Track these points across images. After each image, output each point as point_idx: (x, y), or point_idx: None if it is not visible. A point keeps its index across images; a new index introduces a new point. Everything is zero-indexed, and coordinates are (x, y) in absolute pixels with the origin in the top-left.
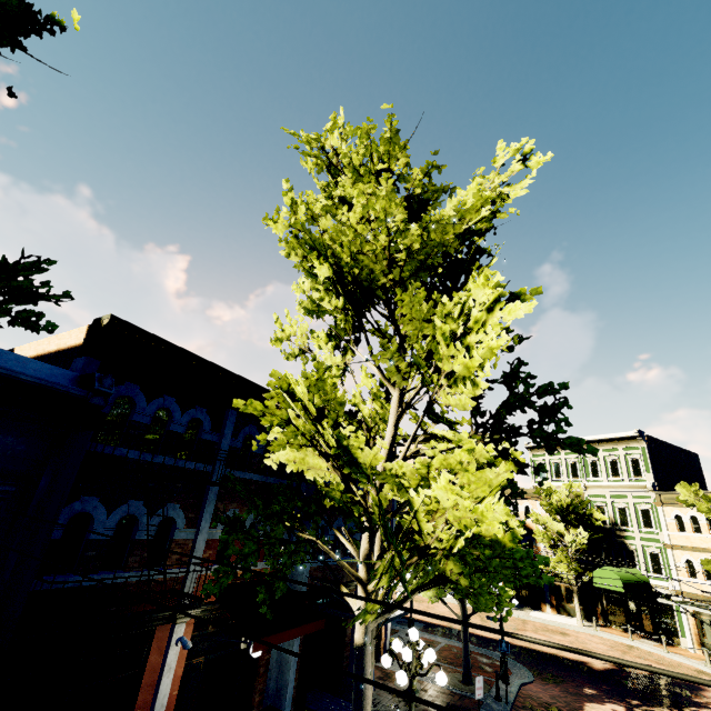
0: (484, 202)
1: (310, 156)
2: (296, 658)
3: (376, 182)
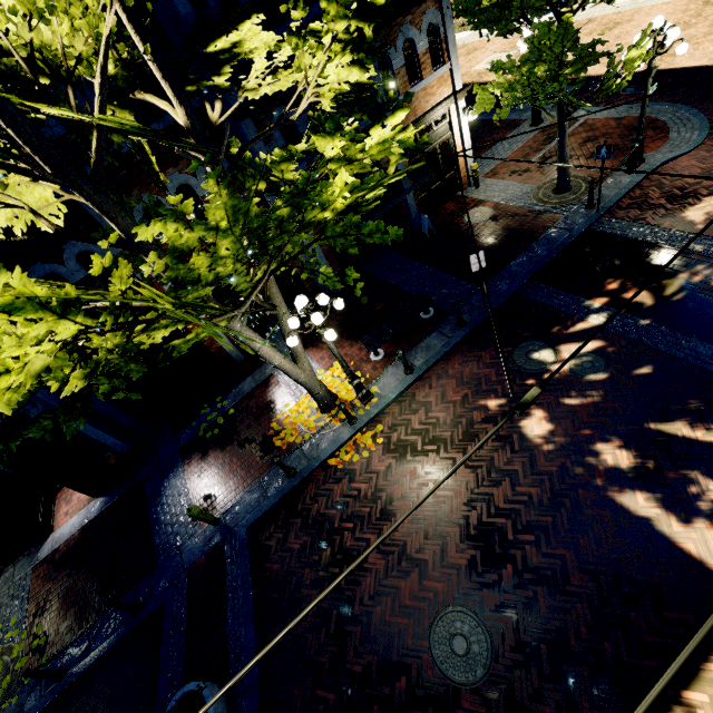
0: None
1: None
2: (321, 256)
3: None
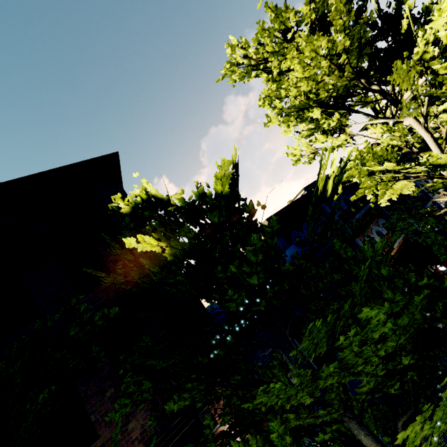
0: None
1: (244, 76)
2: None
3: (288, 44)
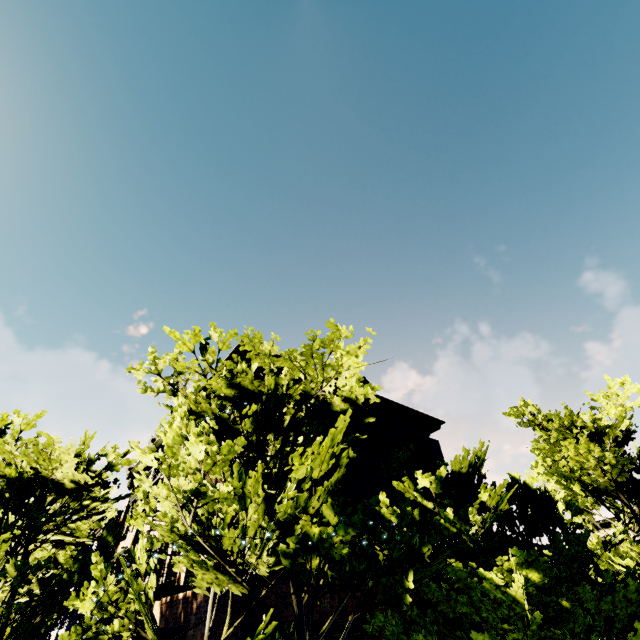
0: (623, 417)
1: (527, 426)
2: None
3: (569, 432)
